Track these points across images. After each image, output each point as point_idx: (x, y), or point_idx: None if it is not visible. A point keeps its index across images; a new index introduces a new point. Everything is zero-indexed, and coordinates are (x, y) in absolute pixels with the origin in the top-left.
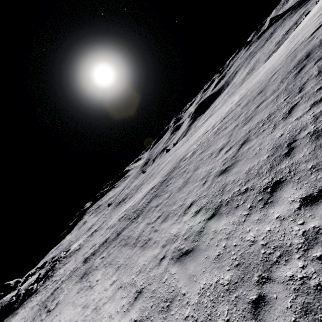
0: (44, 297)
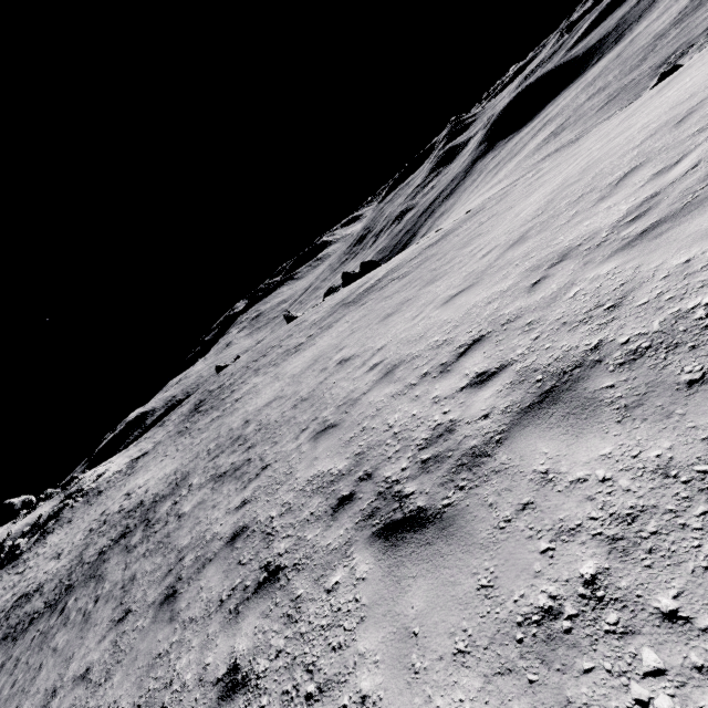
0: None
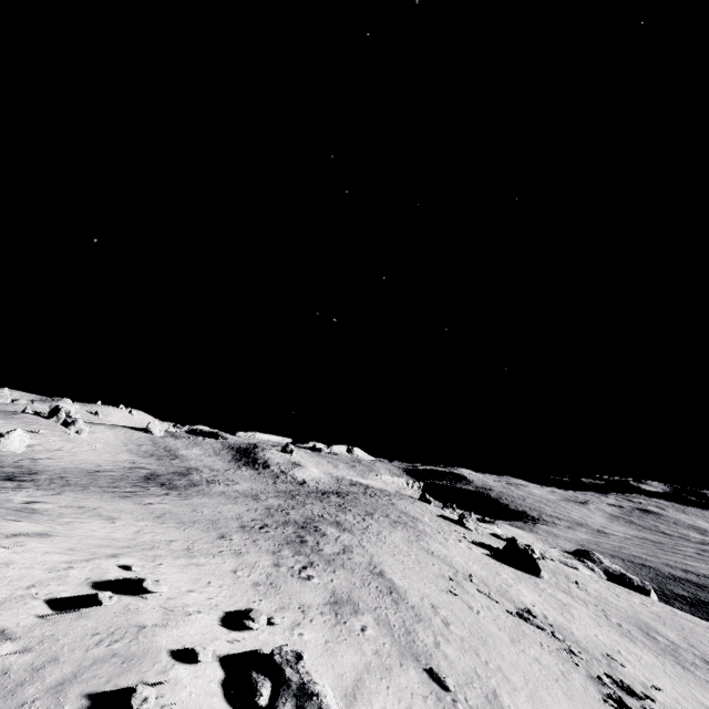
0: (207, 468)
